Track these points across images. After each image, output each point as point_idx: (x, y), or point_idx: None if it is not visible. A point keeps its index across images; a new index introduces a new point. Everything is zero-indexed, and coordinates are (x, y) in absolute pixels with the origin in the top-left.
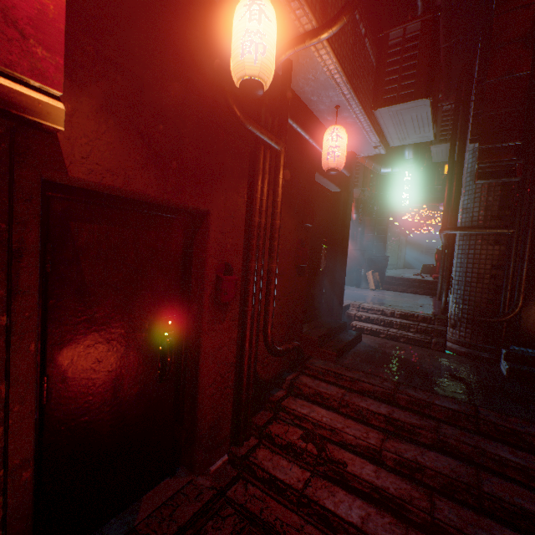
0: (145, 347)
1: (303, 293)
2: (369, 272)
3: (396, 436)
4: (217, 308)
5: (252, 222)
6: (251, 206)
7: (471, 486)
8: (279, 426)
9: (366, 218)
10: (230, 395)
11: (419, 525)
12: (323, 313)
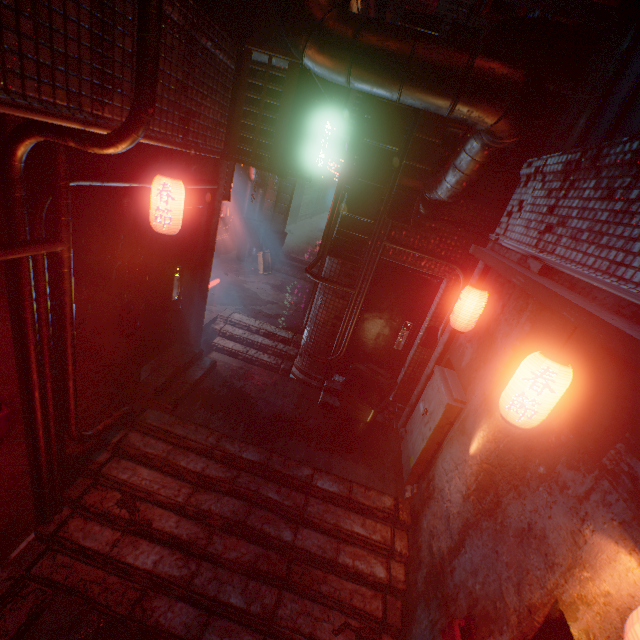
0: None
1: (139, 349)
2: (261, 254)
3: (205, 487)
4: None
5: (26, 344)
6: (20, 325)
7: (240, 522)
8: (98, 494)
9: (270, 179)
10: (28, 494)
11: (198, 554)
12: (179, 338)
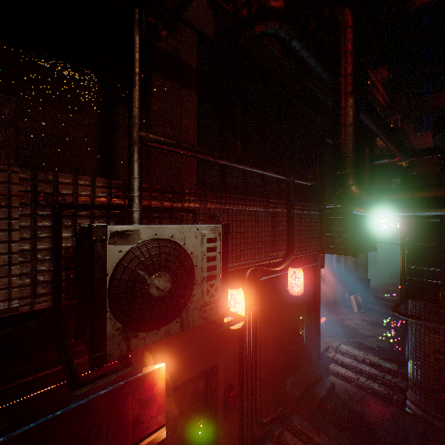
0: (190, 442)
1: (284, 365)
2: (352, 297)
3: None
4: (226, 411)
5: (243, 354)
6: (241, 344)
7: None
8: None
9: None
10: None
11: None
12: (305, 361)
